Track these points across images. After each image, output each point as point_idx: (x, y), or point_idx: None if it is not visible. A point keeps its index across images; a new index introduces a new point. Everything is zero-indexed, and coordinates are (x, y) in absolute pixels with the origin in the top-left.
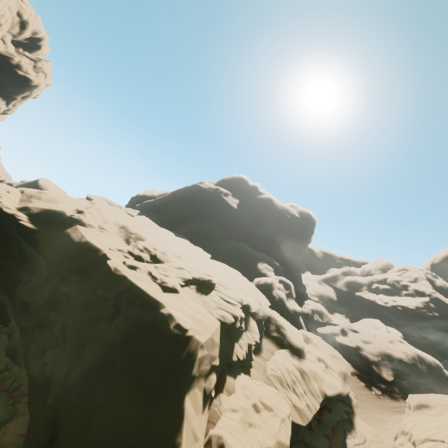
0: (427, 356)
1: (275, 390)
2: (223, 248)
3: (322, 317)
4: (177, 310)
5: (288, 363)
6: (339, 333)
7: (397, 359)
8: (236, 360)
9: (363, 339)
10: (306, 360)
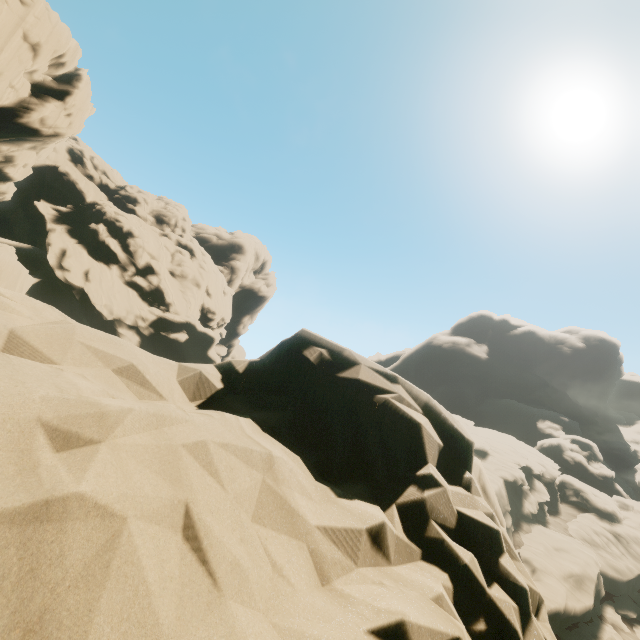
0: None
1: (577, 541)
2: (485, 410)
3: None
4: None
5: (595, 525)
6: None
7: None
8: (527, 512)
9: None
10: (623, 525)
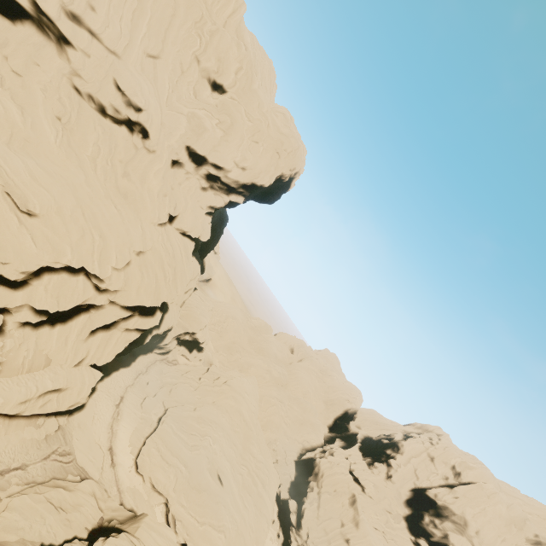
0: None
1: (20, 518)
2: None
3: None
4: (171, 541)
5: None
6: None
7: None
8: (81, 541)
9: None
10: None
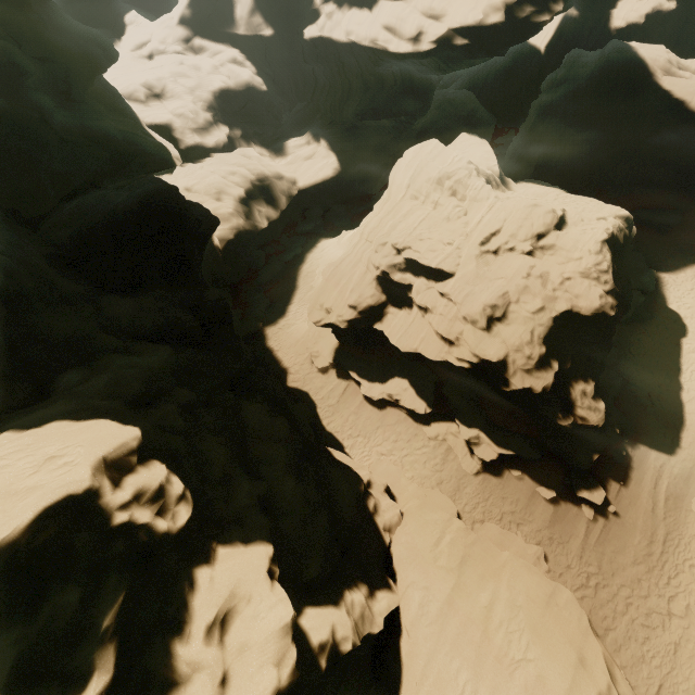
0: (616, 224)
1: None
2: None
3: (272, 196)
4: None
5: None
6: (382, 304)
7: (590, 323)
8: None
9: (486, 319)
10: None
